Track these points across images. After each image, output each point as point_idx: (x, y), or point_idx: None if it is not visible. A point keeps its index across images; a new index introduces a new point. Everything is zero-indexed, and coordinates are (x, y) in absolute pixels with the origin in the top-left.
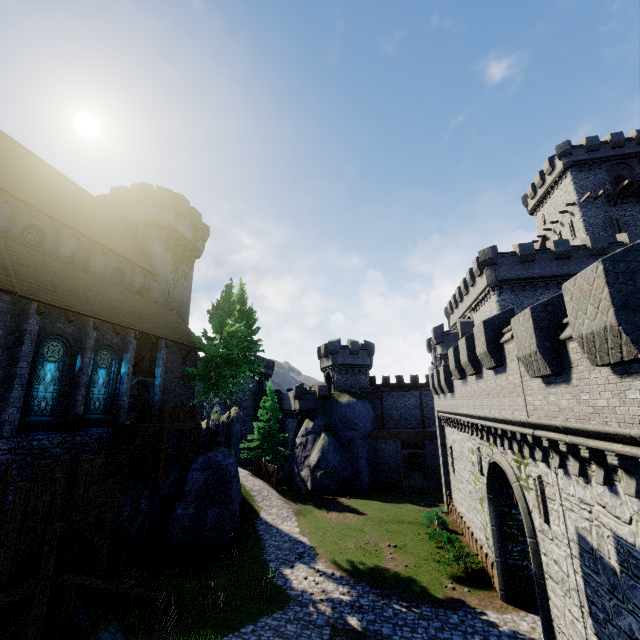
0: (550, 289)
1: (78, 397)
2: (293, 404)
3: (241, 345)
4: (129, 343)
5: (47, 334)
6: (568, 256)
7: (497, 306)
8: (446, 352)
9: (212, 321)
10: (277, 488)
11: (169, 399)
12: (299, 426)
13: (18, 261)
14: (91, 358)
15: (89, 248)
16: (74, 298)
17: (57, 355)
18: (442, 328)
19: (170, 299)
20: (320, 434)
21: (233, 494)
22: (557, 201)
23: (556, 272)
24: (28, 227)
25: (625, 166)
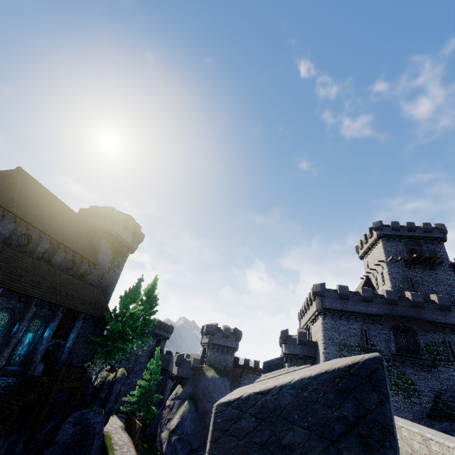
0: (358, 322)
1: (4, 353)
2: (174, 368)
3: (136, 324)
4: (57, 315)
5: (2, 308)
6: (371, 300)
7: (321, 326)
8: (287, 352)
9: (121, 304)
10: (138, 445)
11: (73, 357)
12: (173, 389)
13: (4, 260)
14: (25, 325)
15: (57, 247)
16: (30, 284)
17: (3, 322)
18: (287, 332)
19: (102, 280)
20: (185, 401)
21: (92, 449)
22: (375, 256)
23: (363, 310)
24: (23, 234)
25: (417, 243)
